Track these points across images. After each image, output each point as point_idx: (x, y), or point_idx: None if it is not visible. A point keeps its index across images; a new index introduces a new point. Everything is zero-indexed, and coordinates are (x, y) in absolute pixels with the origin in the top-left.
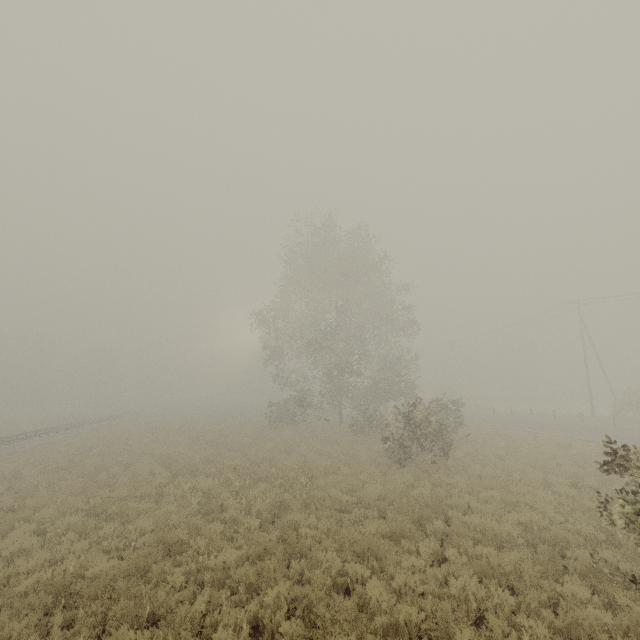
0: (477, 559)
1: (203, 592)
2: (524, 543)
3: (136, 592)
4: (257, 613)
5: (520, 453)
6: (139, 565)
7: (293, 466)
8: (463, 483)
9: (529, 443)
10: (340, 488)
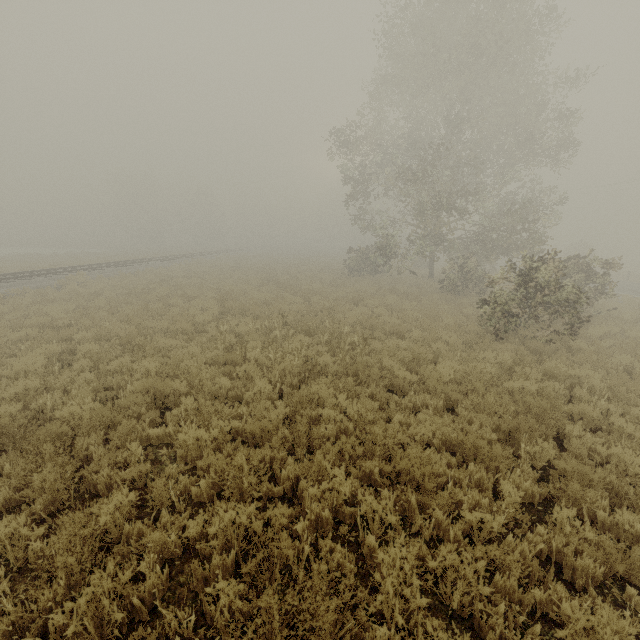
0: (612, 529)
1: (167, 469)
2: None
3: (93, 450)
4: (207, 530)
5: None
6: (103, 419)
7: (352, 320)
8: (598, 381)
9: None
10: (400, 358)
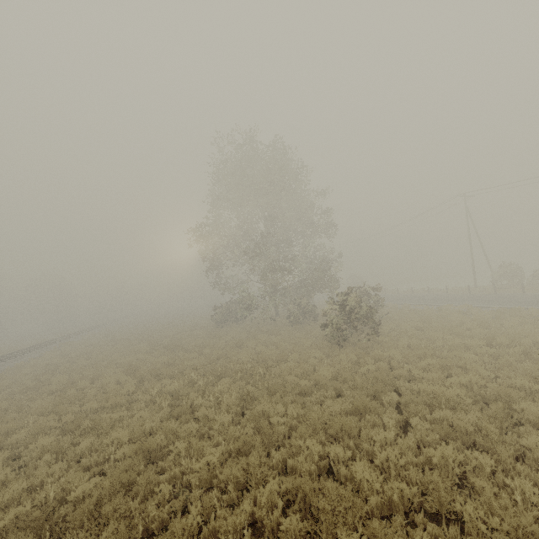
0: (434, 422)
1: (192, 496)
2: (472, 402)
3: (124, 508)
4: (252, 510)
5: (434, 323)
6: (123, 481)
7: (247, 359)
8: (399, 355)
9: (437, 314)
10: (295, 374)
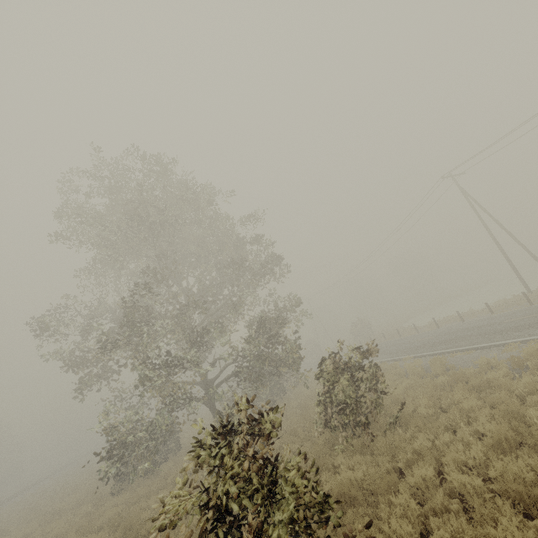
0: None
1: None
2: None
3: None
4: None
5: None
6: None
7: None
8: None
9: (529, 385)
10: None
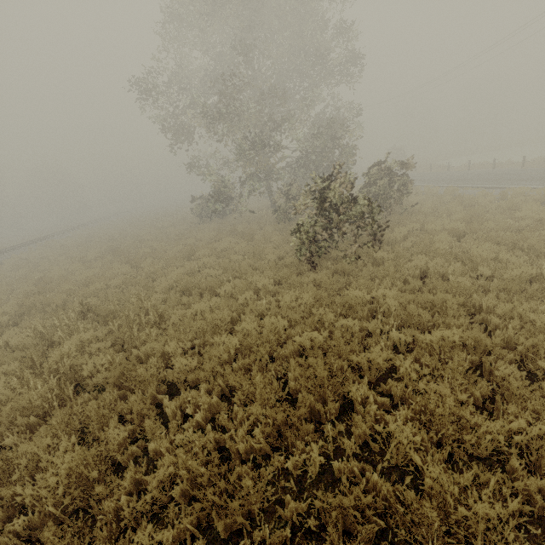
0: None
1: None
2: None
3: None
4: None
5: (487, 225)
6: None
7: (166, 286)
8: (393, 300)
9: (497, 205)
10: (194, 330)
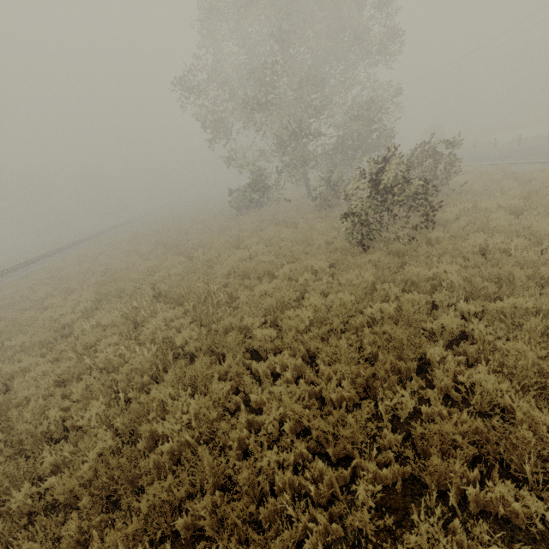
0: (487, 504)
1: None
2: None
3: None
4: None
5: (548, 200)
6: None
7: (225, 272)
8: (456, 275)
9: None
10: (265, 307)
